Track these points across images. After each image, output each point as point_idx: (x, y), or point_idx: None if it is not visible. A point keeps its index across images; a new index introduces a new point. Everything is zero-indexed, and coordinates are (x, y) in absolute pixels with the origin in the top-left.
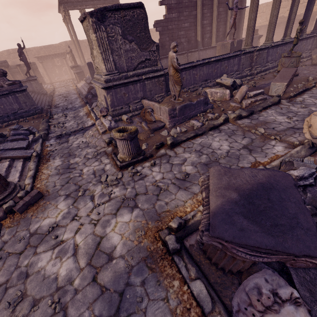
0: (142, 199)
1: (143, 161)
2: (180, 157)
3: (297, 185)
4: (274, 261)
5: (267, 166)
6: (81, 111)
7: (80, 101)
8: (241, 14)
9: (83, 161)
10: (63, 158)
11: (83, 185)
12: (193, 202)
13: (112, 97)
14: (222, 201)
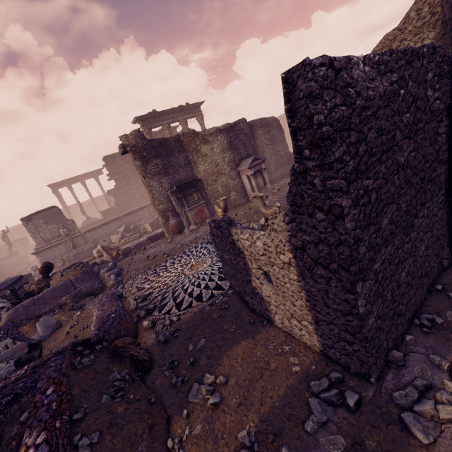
0: None
1: None
2: None
3: (19, 277)
4: (3, 295)
5: None
6: None
7: None
8: None
9: None
10: None
11: None
12: None
13: (41, 257)
14: None
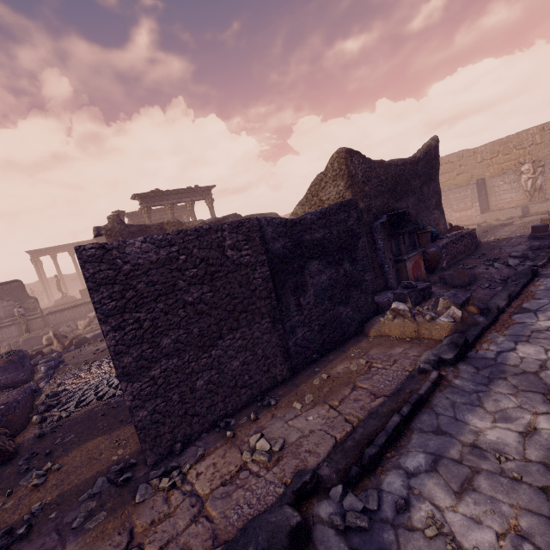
0: None
1: None
2: None
3: None
4: None
5: None
6: None
7: None
8: None
9: None
10: None
11: None
12: None
13: None
14: None
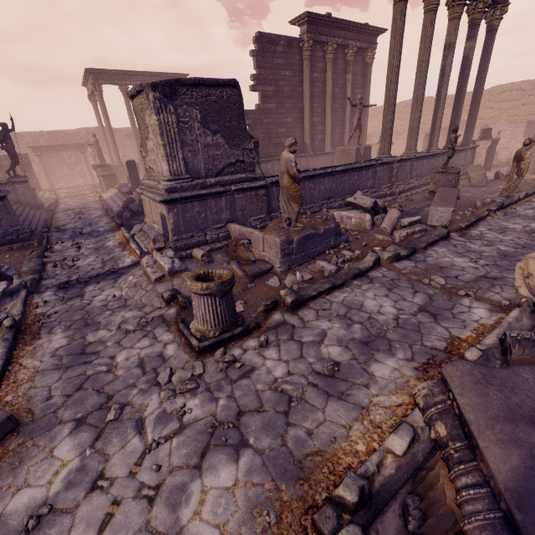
0: (256, 425)
1: (243, 336)
2: (313, 328)
3: None
4: None
5: (478, 345)
6: (110, 238)
7: (108, 221)
8: (363, 114)
9: (117, 337)
10: (70, 331)
11: (118, 393)
12: (365, 429)
13: (177, 217)
14: (522, 456)
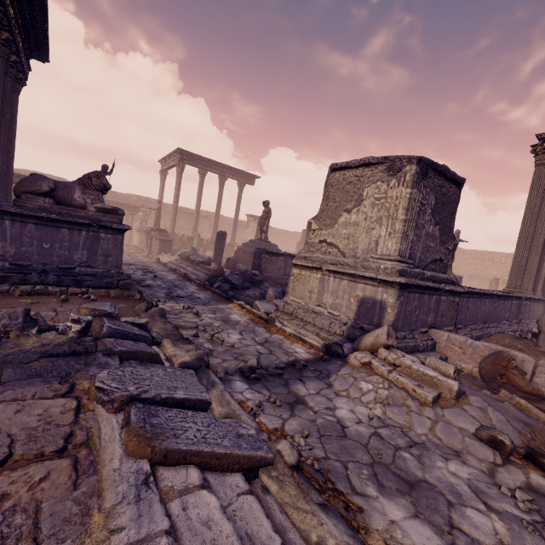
0: None
1: None
2: None
3: None
4: None
5: None
6: (229, 310)
7: (198, 288)
8: None
9: (531, 539)
10: (400, 498)
11: None
12: None
13: (400, 307)
14: None
